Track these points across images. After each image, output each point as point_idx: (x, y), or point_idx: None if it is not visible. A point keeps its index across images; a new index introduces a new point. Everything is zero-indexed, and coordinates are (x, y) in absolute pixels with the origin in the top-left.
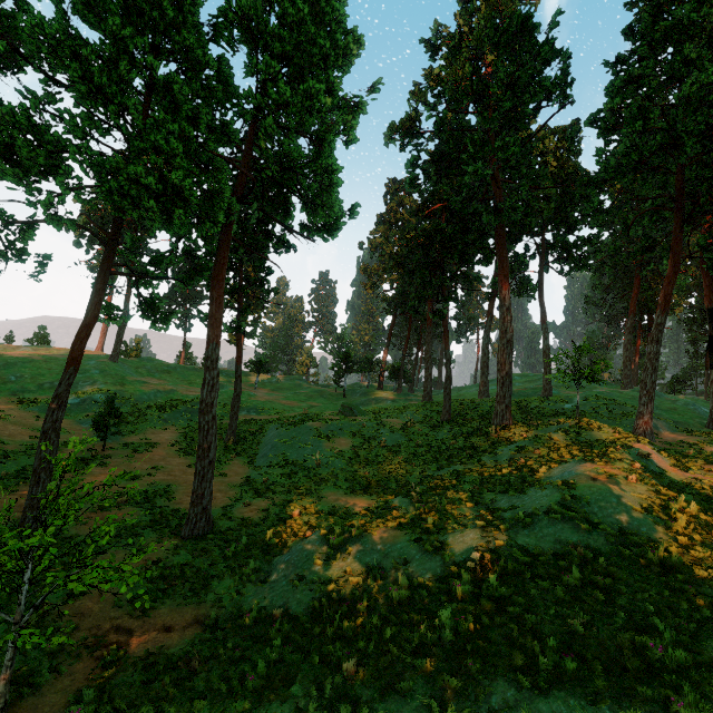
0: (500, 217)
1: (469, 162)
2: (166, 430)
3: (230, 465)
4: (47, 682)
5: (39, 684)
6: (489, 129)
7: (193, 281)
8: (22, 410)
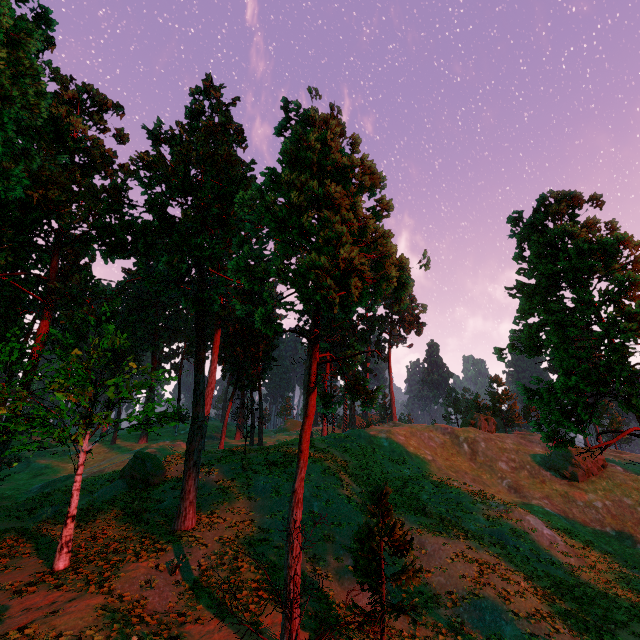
0: (153, 348)
1: (140, 327)
2: None
3: None
4: None
5: None
6: (157, 303)
7: None
8: None
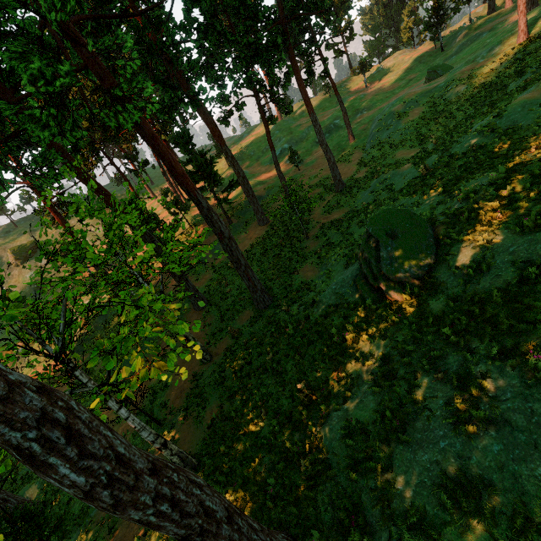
0: None
1: None
2: (320, 148)
3: (353, 155)
4: (312, 229)
5: (311, 230)
6: None
7: (289, 80)
8: (264, 166)
